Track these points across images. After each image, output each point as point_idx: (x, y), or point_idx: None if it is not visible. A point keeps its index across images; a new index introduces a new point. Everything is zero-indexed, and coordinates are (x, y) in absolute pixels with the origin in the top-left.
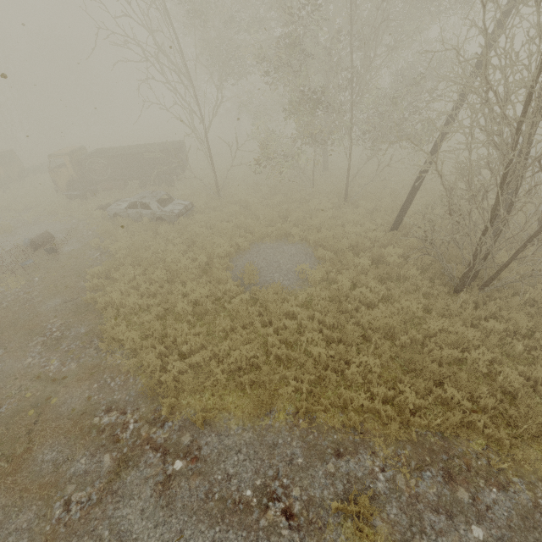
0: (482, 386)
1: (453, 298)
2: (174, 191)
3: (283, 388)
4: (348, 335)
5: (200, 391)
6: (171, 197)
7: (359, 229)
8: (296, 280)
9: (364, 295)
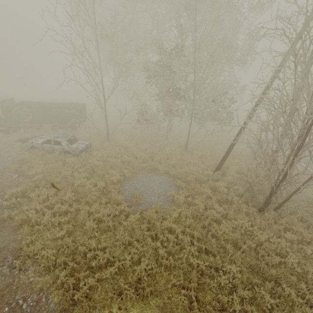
0: (301, 283)
1: (262, 216)
2: (76, 134)
3: (174, 295)
4: (212, 246)
5: (108, 306)
6: (76, 138)
7: (198, 168)
8: (166, 201)
9: (212, 214)
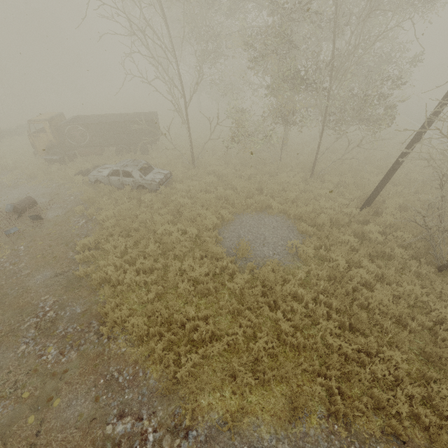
0: None
1: (444, 279)
2: (148, 159)
3: (306, 383)
4: (360, 322)
5: (219, 388)
6: (150, 166)
7: (333, 204)
8: (286, 255)
9: (360, 274)
